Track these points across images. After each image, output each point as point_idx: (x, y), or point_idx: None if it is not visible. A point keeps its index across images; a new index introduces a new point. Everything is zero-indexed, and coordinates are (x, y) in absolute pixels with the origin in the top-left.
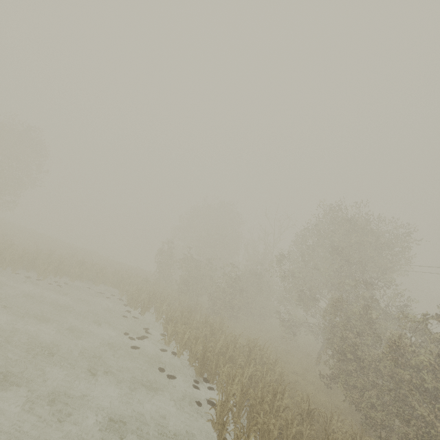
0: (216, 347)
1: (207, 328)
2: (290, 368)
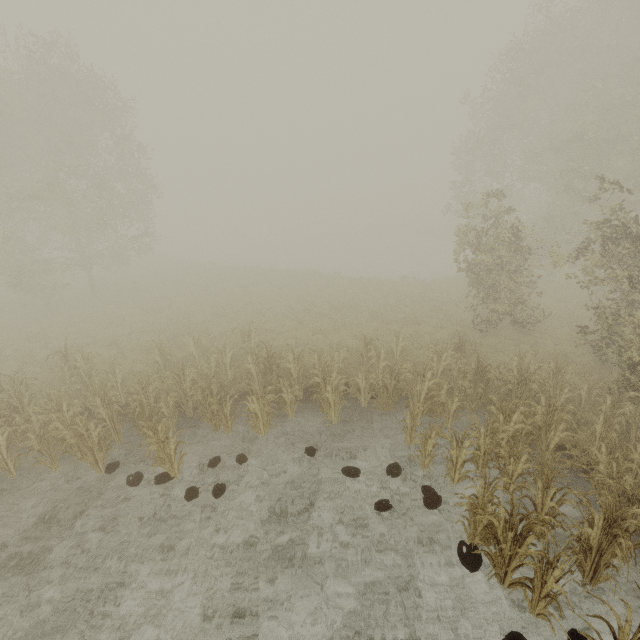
0: None
1: None
2: None
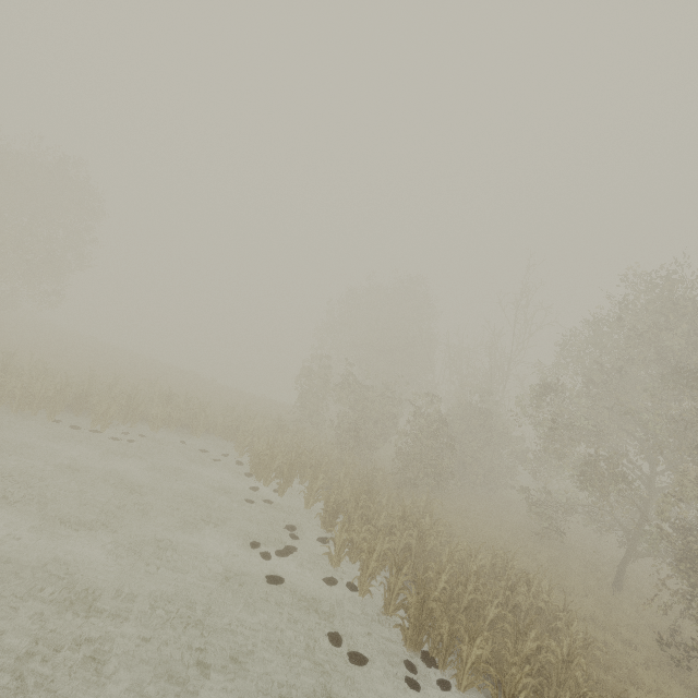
0: (440, 580)
1: (411, 531)
2: (580, 611)
